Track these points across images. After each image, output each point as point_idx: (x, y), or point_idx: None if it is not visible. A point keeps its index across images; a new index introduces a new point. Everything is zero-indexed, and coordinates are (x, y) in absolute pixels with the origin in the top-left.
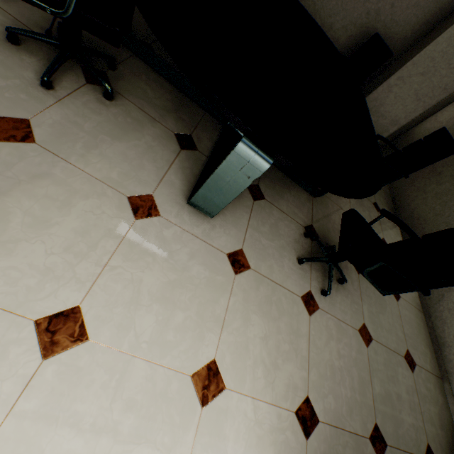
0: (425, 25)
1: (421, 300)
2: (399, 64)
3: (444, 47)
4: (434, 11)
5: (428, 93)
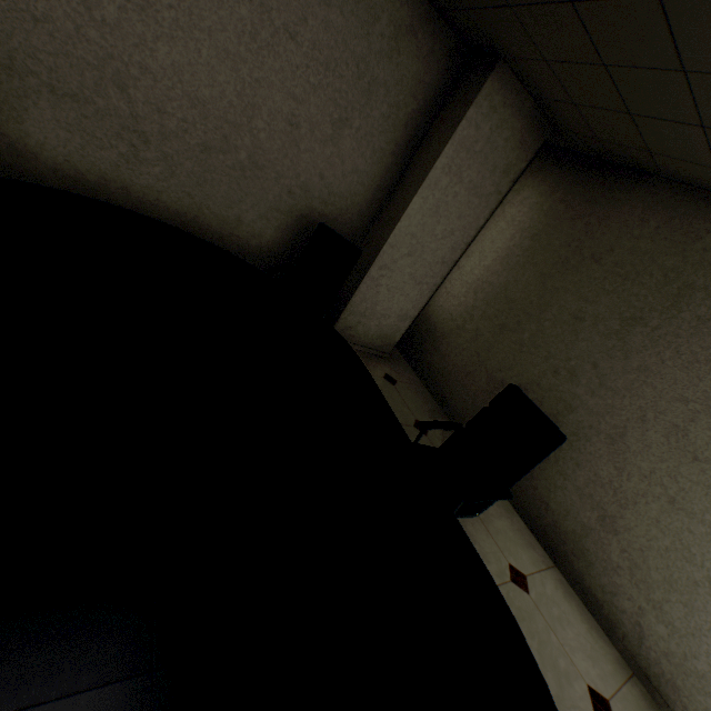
0: (379, 191)
1: (614, 643)
2: (371, 248)
3: (420, 219)
4: (382, 174)
5: (427, 272)
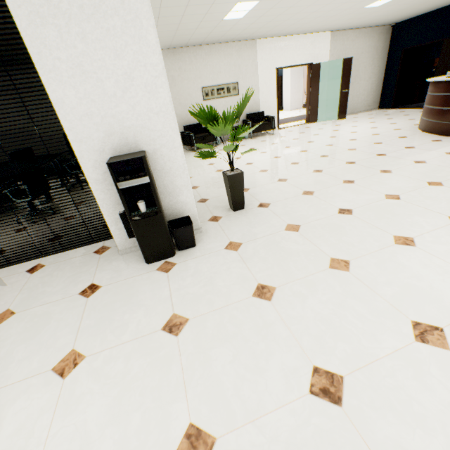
0: None
1: None
2: None
3: None
4: None
5: None
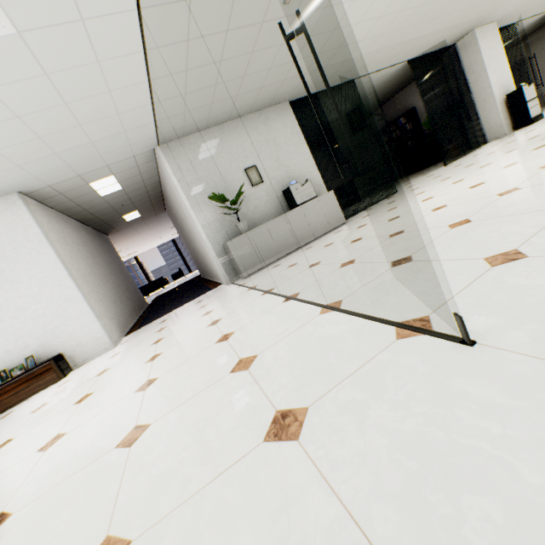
0: None
1: None
2: None
3: None
4: None
5: None
